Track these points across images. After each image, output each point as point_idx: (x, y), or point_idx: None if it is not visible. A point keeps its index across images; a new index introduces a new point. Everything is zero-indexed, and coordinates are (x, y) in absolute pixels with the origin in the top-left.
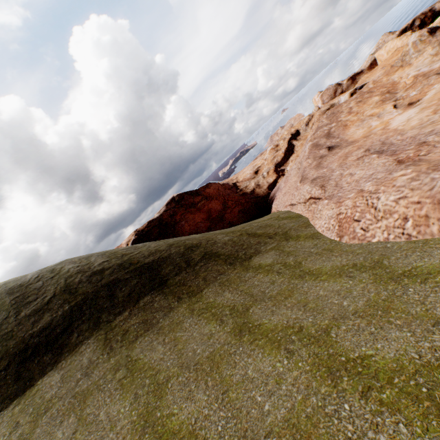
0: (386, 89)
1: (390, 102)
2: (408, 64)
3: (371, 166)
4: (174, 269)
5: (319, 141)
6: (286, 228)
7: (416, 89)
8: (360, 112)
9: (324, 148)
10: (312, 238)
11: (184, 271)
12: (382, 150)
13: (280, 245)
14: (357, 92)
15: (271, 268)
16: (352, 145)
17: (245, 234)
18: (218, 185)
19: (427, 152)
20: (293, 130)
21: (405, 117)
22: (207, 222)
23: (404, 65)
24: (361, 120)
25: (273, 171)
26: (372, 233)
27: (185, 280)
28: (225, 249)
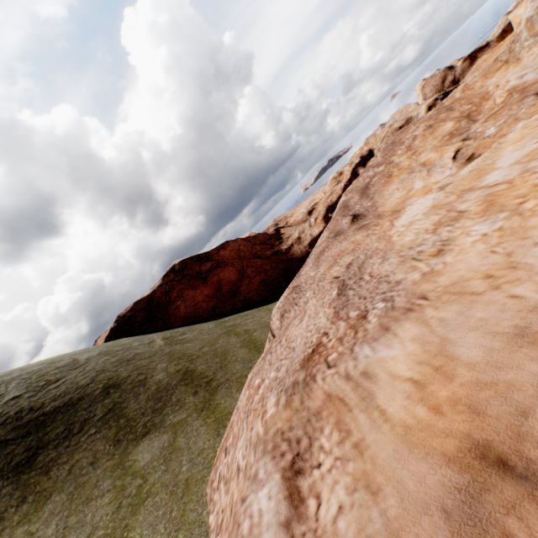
0: (469, 108)
1: (457, 140)
2: (515, 60)
3: (313, 321)
4: (61, 433)
5: (351, 198)
6: (227, 375)
7: (497, 123)
8: (418, 151)
9: (349, 216)
10: (217, 425)
11: (67, 441)
12: (346, 285)
13: (187, 420)
14: (437, 104)
15: (128, 484)
16: (362, 231)
17: (182, 372)
18: (241, 243)
19: (337, 358)
20: (365, 149)
21: (413, 215)
22: (213, 300)
23: (510, 60)
24: (410, 170)
25: (322, 218)
26: (216, 500)
27: (55, 461)
28: (137, 402)
